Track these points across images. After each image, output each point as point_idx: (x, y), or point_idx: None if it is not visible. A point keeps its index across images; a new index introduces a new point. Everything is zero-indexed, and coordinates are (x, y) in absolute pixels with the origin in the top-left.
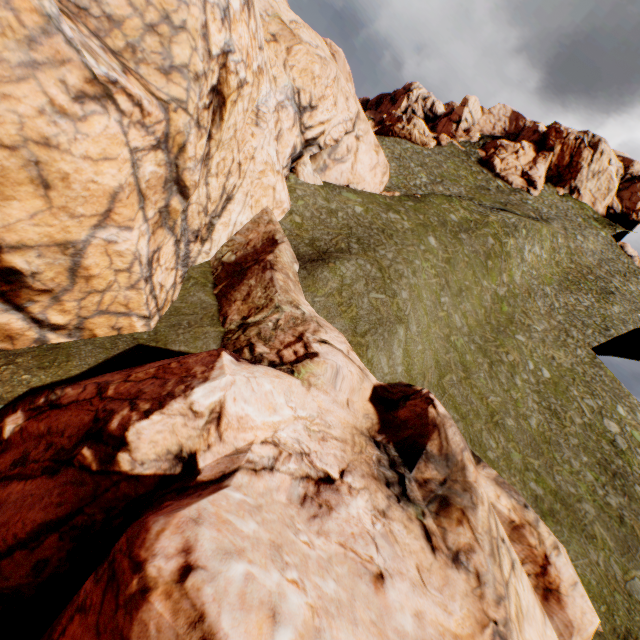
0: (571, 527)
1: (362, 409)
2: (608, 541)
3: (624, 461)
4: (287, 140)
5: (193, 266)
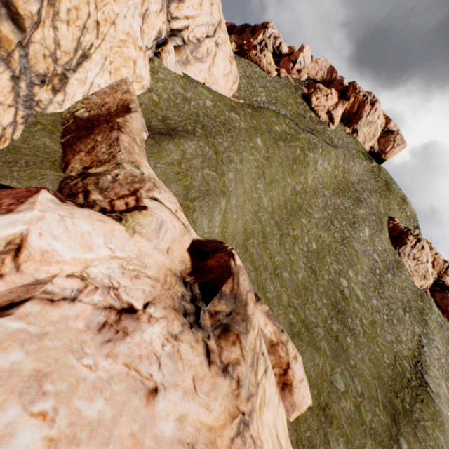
0: (308, 343)
1: (180, 256)
2: (327, 351)
3: (346, 303)
4: (153, 22)
5: (43, 113)
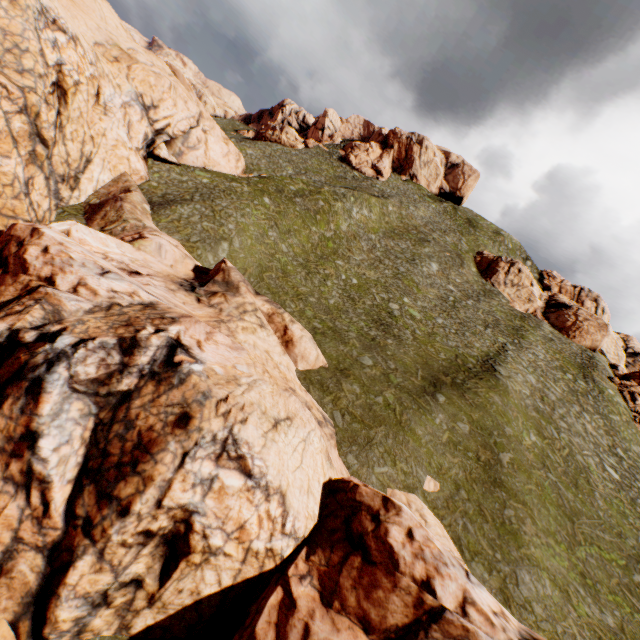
0: (333, 339)
1: (185, 273)
2: (357, 345)
3: (394, 320)
4: (138, 129)
5: (67, 207)
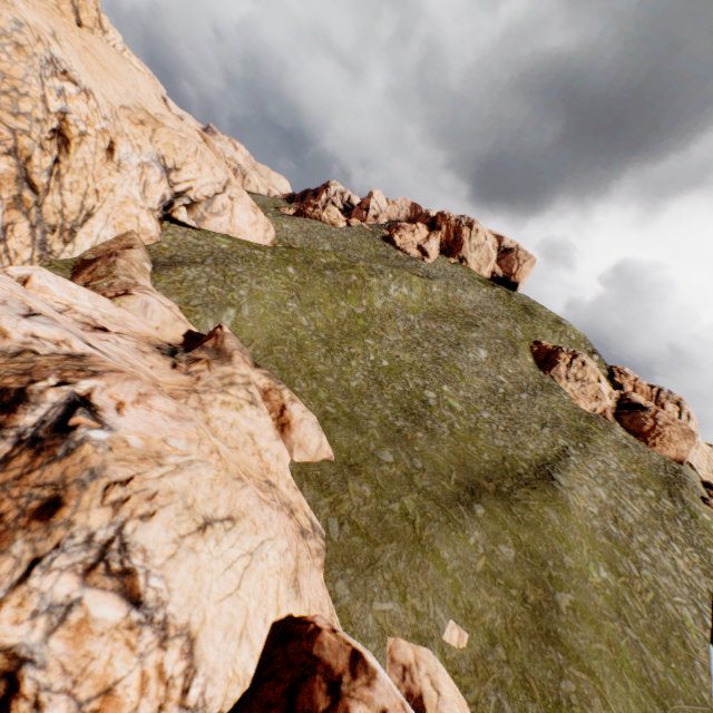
0: (348, 427)
1: (173, 337)
2: (377, 436)
3: (428, 410)
4: (156, 189)
5: (57, 260)
